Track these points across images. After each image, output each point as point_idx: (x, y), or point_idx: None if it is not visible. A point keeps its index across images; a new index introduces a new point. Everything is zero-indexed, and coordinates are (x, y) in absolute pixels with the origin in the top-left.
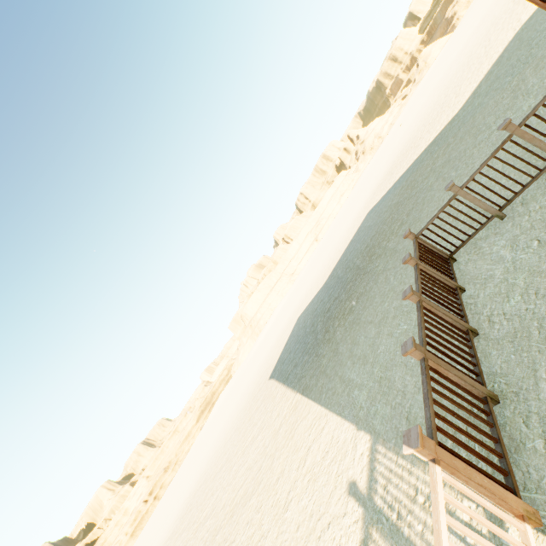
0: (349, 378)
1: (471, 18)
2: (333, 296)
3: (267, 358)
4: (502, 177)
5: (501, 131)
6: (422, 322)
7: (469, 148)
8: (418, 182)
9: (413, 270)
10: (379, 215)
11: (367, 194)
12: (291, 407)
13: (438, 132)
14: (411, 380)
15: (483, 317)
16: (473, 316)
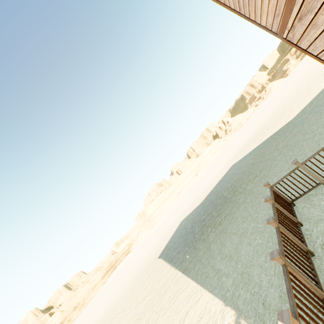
0: (218, 268)
1: (297, 72)
2: (207, 212)
3: (157, 244)
4: (323, 161)
5: (321, 135)
6: (281, 240)
7: (300, 141)
8: (266, 153)
9: (264, 205)
10: (240, 168)
11: (231, 155)
12: (174, 280)
13: (279, 128)
14: (265, 278)
15: (317, 245)
16: (309, 243)
